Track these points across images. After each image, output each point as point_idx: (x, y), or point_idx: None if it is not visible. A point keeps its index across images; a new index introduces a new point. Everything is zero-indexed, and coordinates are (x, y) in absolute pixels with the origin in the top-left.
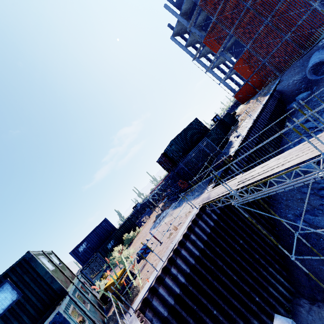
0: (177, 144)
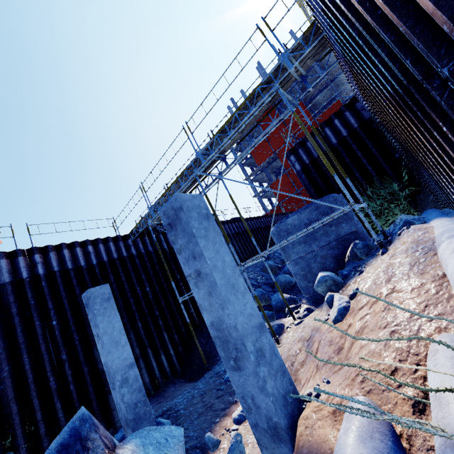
0: None
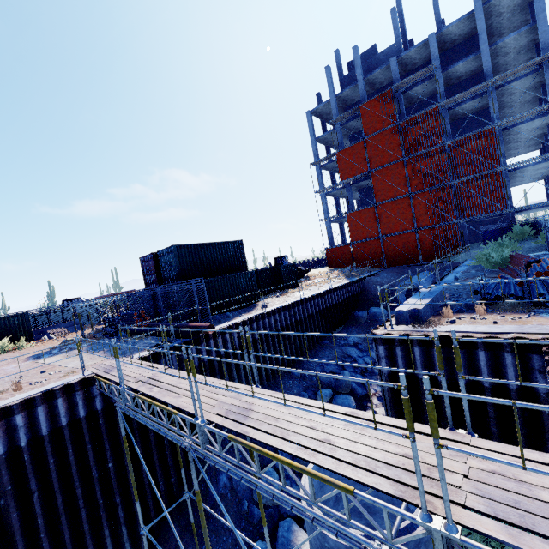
0: (179, 256)
